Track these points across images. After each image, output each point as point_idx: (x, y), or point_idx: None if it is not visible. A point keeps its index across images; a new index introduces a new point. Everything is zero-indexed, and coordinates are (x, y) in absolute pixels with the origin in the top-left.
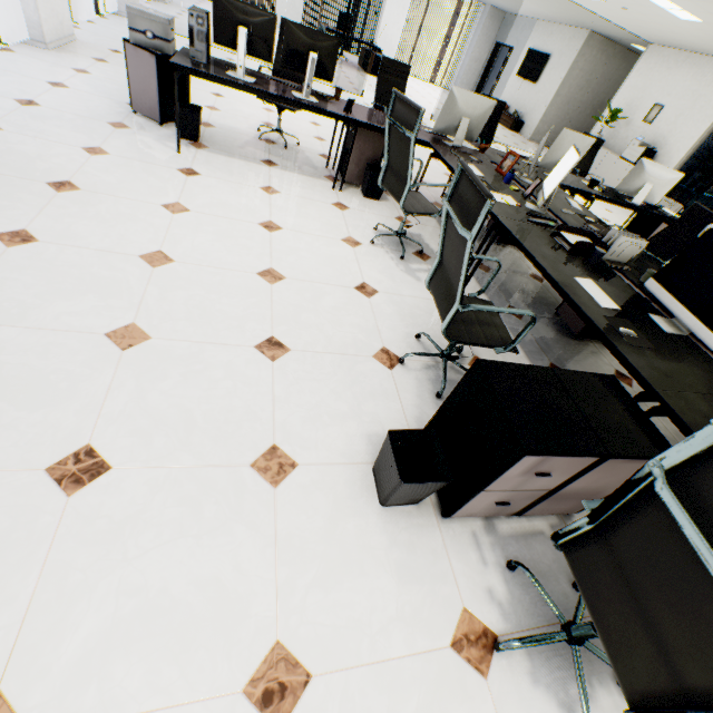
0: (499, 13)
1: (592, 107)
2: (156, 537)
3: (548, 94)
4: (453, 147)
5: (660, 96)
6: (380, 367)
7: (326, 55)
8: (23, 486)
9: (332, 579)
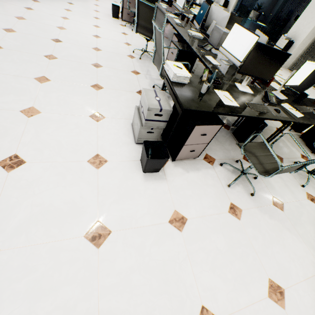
0: None
1: None
2: (81, 9)
3: None
4: None
5: None
6: None
7: None
8: (65, 2)
9: (104, 18)
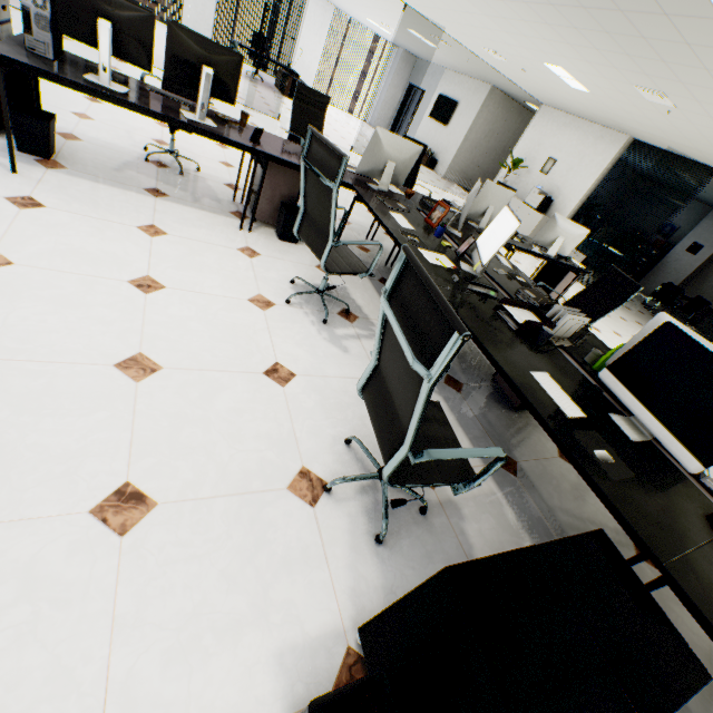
0: (411, 58)
1: (495, 153)
2: None
3: (458, 137)
4: (379, 191)
5: (553, 151)
6: (298, 504)
7: (226, 72)
8: None
9: None
